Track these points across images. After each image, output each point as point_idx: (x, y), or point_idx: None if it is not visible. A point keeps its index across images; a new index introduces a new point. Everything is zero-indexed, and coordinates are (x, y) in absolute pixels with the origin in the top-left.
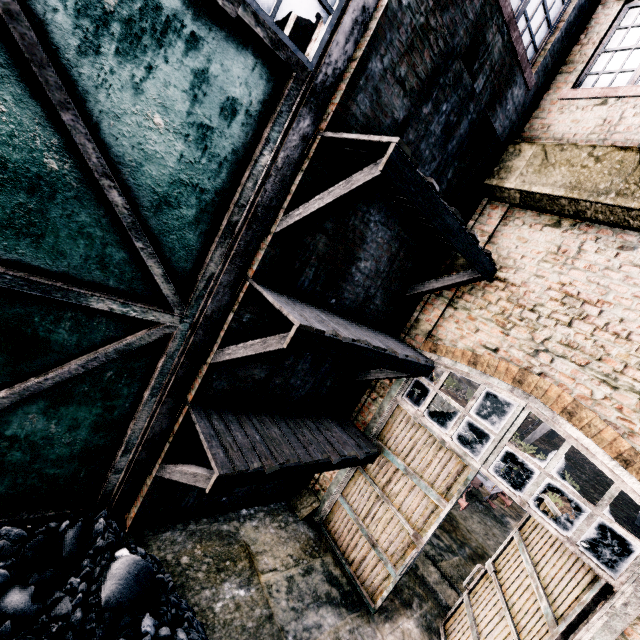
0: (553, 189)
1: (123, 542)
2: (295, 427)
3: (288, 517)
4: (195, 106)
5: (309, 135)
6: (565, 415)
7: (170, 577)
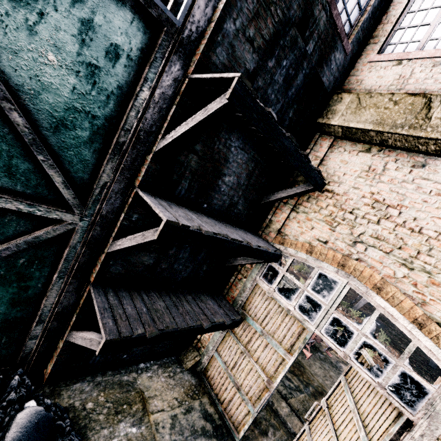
0: (365, 124)
1: (32, 395)
2: (177, 301)
3: (176, 368)
4: (83, 48)
5: (179, 77)
6: (375, 290)
7: (69, 423)
